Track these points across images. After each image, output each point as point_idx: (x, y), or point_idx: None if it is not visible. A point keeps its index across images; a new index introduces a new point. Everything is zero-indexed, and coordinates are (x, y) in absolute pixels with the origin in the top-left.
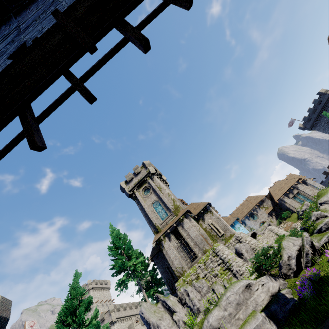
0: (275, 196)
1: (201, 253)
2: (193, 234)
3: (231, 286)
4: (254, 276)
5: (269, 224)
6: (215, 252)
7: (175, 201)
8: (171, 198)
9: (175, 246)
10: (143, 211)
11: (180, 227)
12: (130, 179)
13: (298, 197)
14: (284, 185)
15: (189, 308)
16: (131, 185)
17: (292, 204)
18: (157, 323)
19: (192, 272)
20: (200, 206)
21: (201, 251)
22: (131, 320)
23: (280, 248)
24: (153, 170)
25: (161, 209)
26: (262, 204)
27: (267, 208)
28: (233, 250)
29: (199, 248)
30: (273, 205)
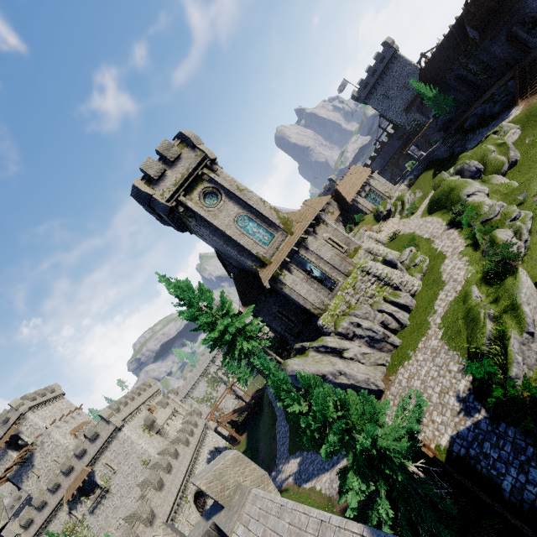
0: (347, 195)
1: (342, 277)
2: (327, 255)
3: (520, 283)
4: (417, 283)
5: (366, 230)
6: (366, 270)
7: (279, 211)
8: (271, 206)
9: (302, 278)
10: (218, 237)
11: (303, 250)
12: (160, 173)
13: (370, 195)
14: (355, 181)
15: (367, 338)
16: (167, 188)
17: (365, 205)
18: (337, 369)
19: (340, 303)
20: (306, 216)
21: (341, 275)
22: (141, 412)
23: (499, 241)
24: (211, 153)
25: (257, 229)
26: (327, 208)
27: (333, 214)
28: (379, 264)
29: (338, 271)
30: (340, 208)
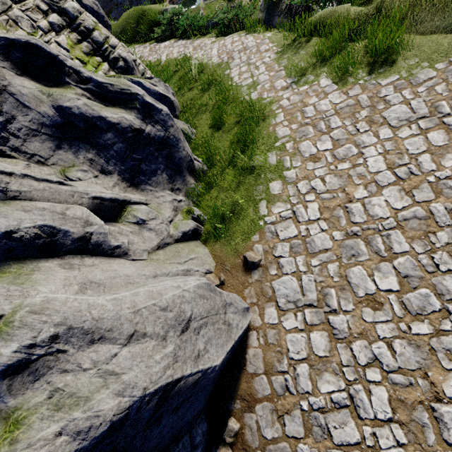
0: None
1: None
2: None
3: None
4: None
5: None
6: None
7: None
8: None
9: None
10: None
11: None
12: None
13: None
14: None
15: (111, 132)
16: None
17: None
18: None
19: None
20: None
21: None
22: None
23: None
24: None
25: None
26: None
27: None
28: None
29: None
30: None
